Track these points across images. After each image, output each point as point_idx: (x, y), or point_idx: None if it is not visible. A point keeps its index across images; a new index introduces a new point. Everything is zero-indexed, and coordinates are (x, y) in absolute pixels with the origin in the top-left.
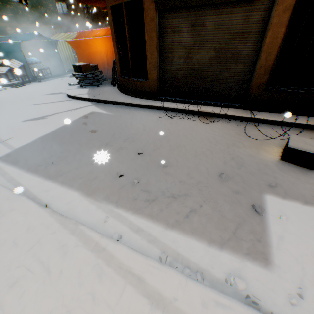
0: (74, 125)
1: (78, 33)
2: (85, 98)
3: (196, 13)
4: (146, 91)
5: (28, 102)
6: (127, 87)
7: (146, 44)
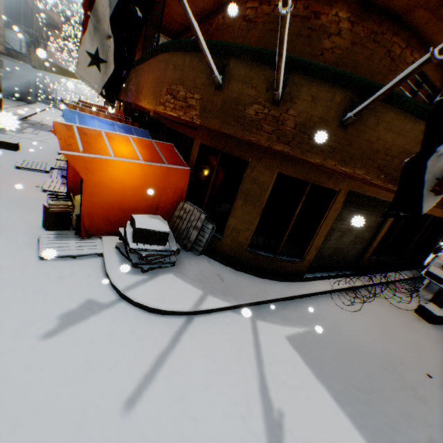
0: (340, 387)
1: (63, 126)
2: (219, 308)
3: (358, 209)
4: (294, 272)
5: (79, 403)
6: (262, 266)
7: (319, 227)
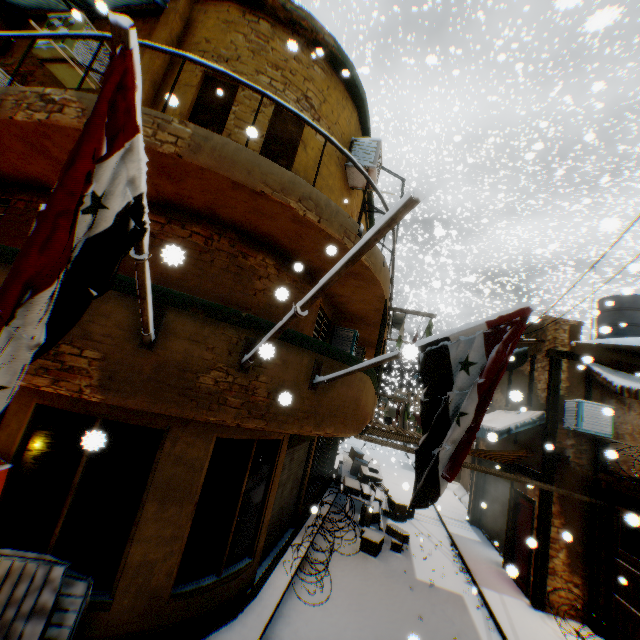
0: None
1: None
2: None
3: (294, 448)
4: (244, 584)
5: None
6: (200, 610)
7: (268, 494)
